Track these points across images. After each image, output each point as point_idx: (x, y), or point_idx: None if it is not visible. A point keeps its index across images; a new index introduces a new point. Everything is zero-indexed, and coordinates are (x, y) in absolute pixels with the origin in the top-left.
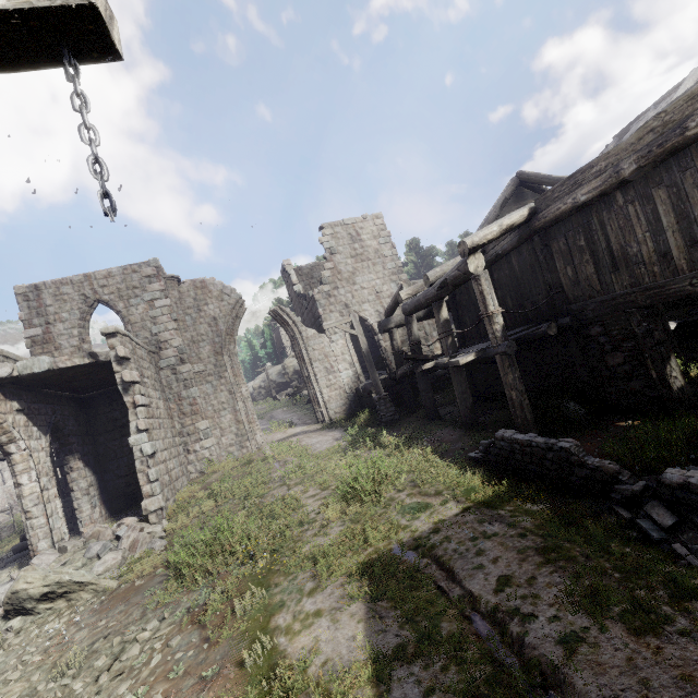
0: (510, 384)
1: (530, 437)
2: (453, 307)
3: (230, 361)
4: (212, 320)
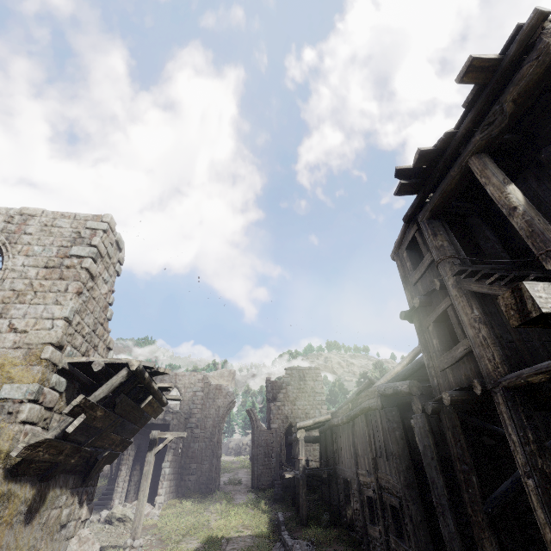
0: (300, 494)
1: (280, 516)
2: (319, 442)
3: (218, 433)
4: (218, 407)
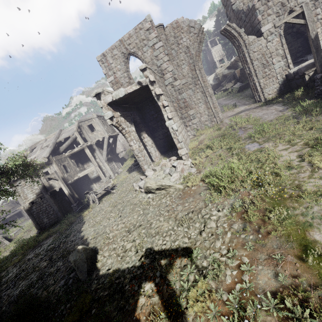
0: None
1: None
2: None
3: (200, 73)
4: (186, 49)
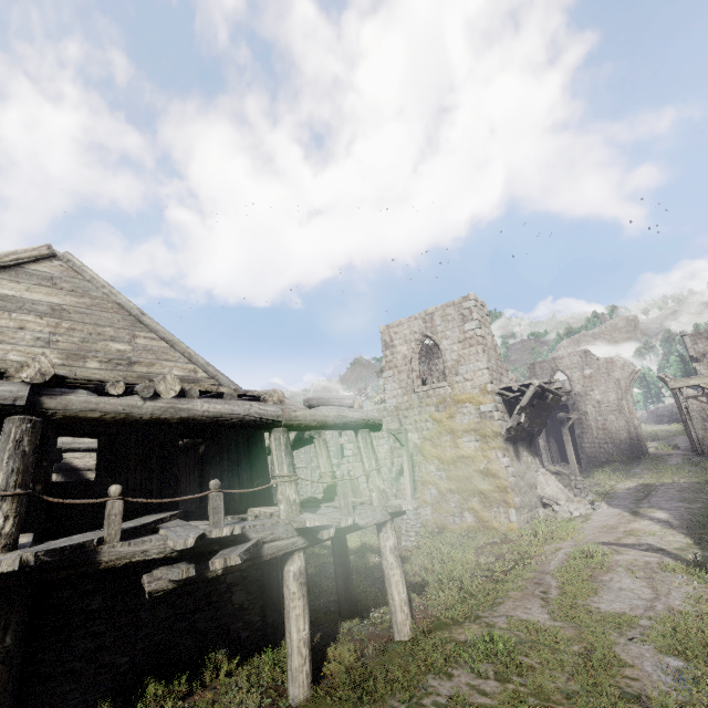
0: None
1: None
2: None
3: (627, 405)
4: (616, 380)
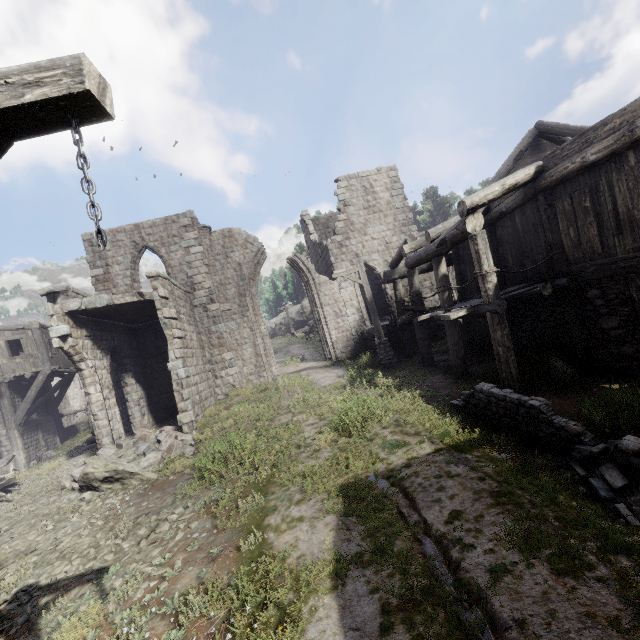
0: (498, 340)
1: (506, 393)
2: (455, 261)
3: (252, 302)
4: (237, 265)
